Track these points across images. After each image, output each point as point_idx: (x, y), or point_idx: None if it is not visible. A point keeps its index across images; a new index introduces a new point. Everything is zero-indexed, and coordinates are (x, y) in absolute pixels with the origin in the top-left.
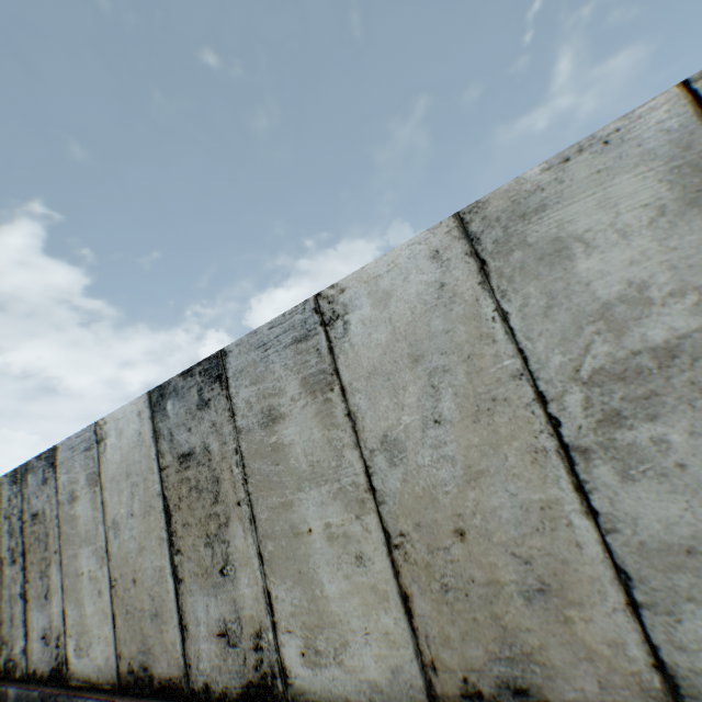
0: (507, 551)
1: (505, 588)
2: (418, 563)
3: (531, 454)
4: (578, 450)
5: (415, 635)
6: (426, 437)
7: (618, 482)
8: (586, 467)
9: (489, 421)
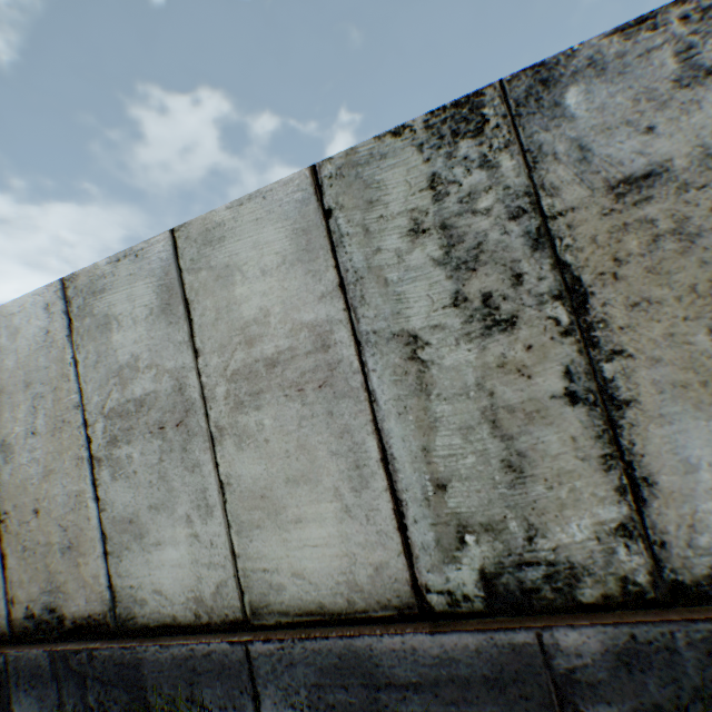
0: (59, 523)
1: (55, 547)
2: (14, 533)
3: (78, 460)
4: (98, 459)
5: (7, 582)
6: (28, 443)
7: (111, 480)
8: (100, 471)
9: (61, 436)
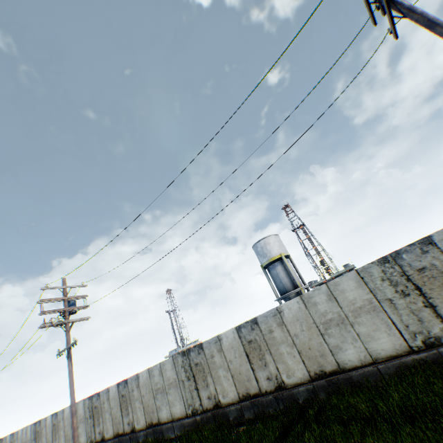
0: None
1: None
2: None
3: None
4: None
5: None
6: None
7: None
8: None
9: None
